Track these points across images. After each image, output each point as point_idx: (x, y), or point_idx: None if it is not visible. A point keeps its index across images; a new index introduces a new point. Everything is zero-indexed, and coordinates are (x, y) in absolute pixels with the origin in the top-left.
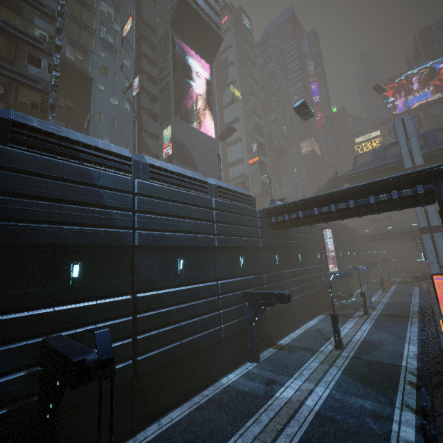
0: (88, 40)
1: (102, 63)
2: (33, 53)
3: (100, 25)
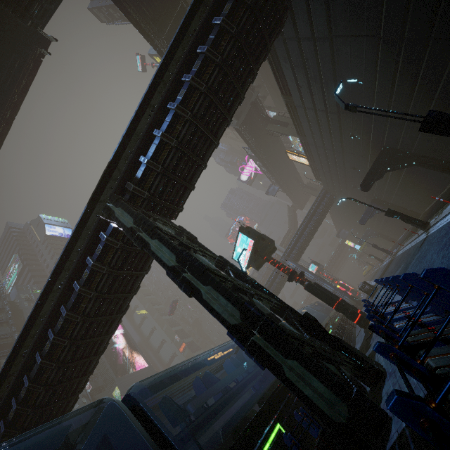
0: None
1: None
2: None
3: None
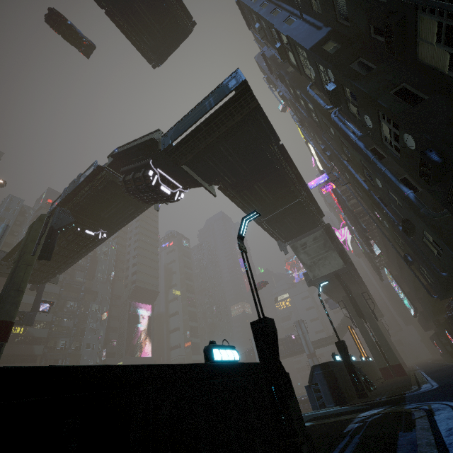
0: (83, 332)
1: (88, 341)
2: (57, 357)
3: (91, 320)
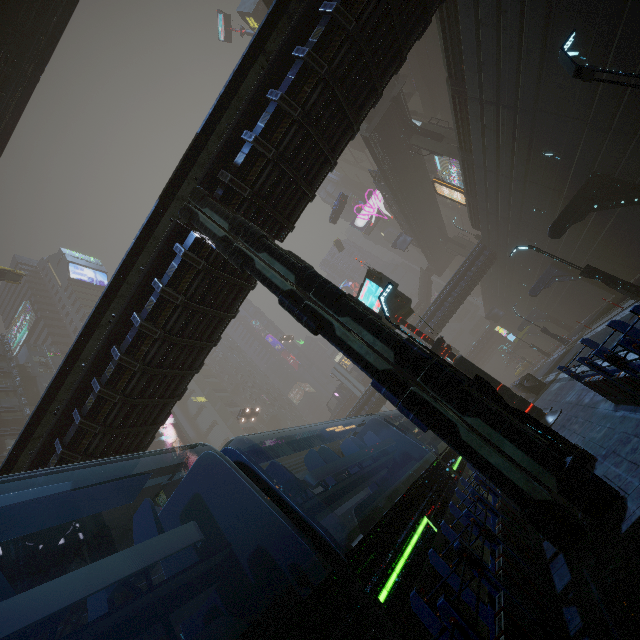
0: None
1: None
2: None
3: None
